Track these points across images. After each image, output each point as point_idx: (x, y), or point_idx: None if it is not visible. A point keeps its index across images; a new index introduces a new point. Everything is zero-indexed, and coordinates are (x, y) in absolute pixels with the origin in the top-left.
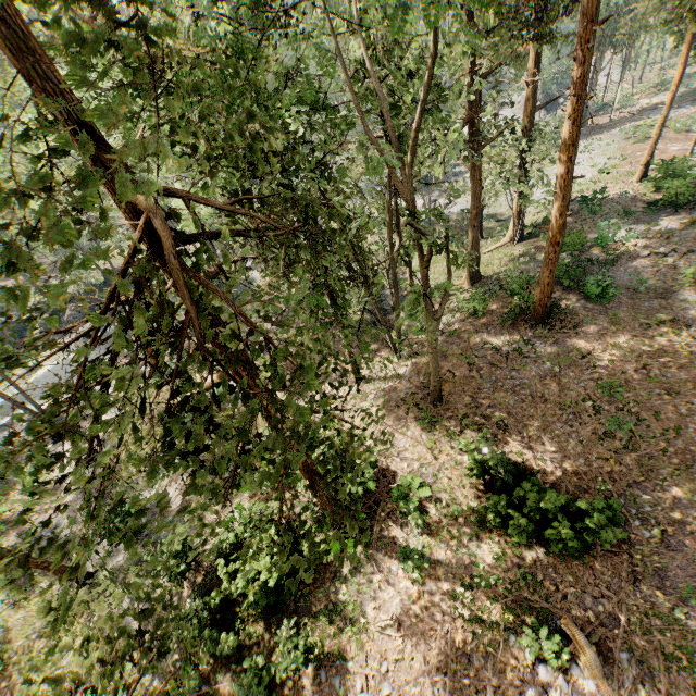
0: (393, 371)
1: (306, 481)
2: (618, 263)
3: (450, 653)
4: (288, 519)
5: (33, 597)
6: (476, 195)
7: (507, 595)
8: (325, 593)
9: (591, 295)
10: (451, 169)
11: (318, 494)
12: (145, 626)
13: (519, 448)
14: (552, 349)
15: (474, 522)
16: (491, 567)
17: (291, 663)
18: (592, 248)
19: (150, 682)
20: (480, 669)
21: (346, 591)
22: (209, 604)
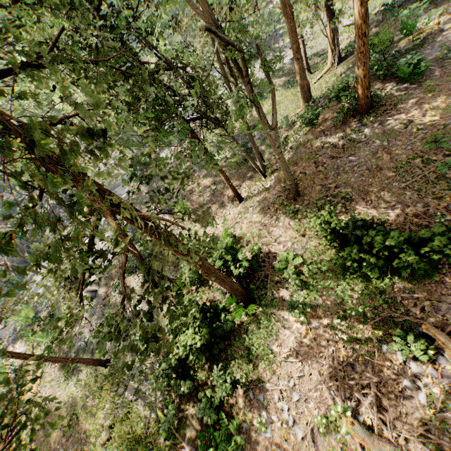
0: (262, 187)
1: (200, 271)
2: (424, 44)
3: (338, 365)
4: (211, 302)
5: (82, 379)
6: (292, 30)
7: (374, 317)
8: (243, 343)
9: (404, 76)
10: (277, 32)
11: (213, 278)
12: (141, 384)
13: (365, 210)
14: (379, 130)
15: (339, 272)
16: (358, 300)
17: (225, 392)
18: (399, 42)
19: (150, 415)
20: (362, 373)
21: (256, 339)
22: (170, 364)
